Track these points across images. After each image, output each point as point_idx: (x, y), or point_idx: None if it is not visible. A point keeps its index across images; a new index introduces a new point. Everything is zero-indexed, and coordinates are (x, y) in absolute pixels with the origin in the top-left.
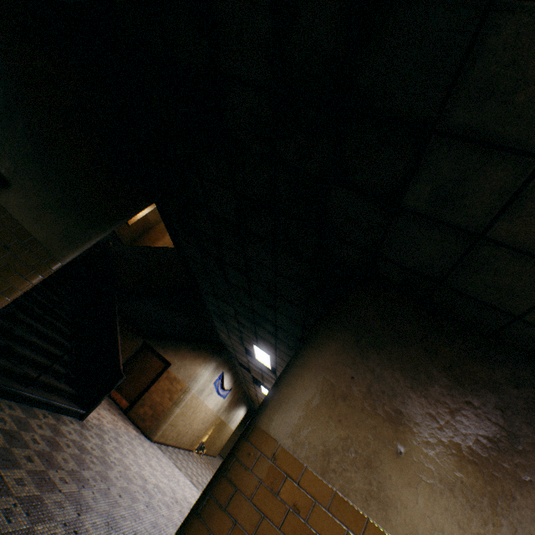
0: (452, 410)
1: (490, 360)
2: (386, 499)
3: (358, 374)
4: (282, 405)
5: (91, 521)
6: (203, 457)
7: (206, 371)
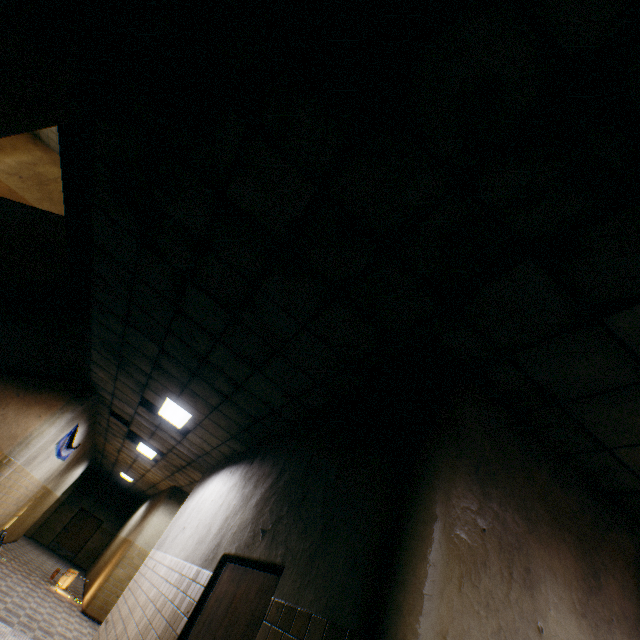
0: (559, 553)
1: (564, 485)
2: None
3: (487, 523)
4: (427, 602)
5: None
6: (0, 552)
7: (50, 428)
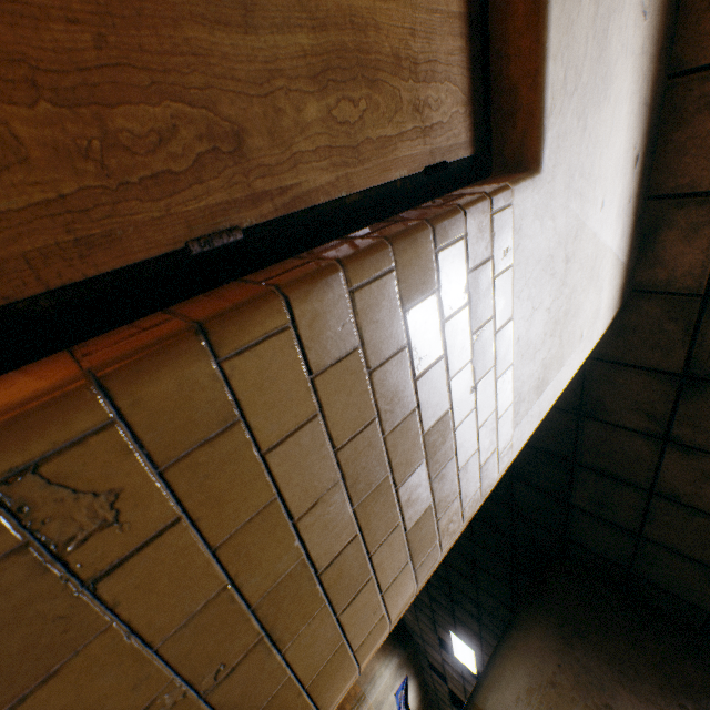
0: None
1: (703, 661)
2: None
3: (563, 661)
4: (495, 685)
5: None
6: None
7: (386, 669)
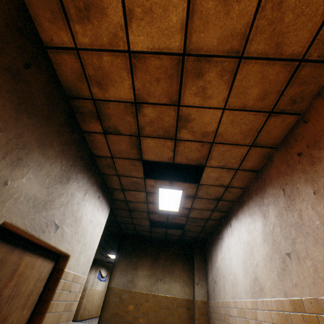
0: (145, 260)
1: (152, 245)
2: (135, 285)
3: (127, 263)
4: (113, 279)
5: None
6: None
7: (91, 275)
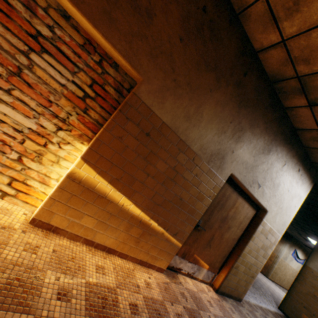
0: None
1: None
2: None
3: None
4: (311, 260)
5: (264, 288)
6: None
7: (284, 248)
